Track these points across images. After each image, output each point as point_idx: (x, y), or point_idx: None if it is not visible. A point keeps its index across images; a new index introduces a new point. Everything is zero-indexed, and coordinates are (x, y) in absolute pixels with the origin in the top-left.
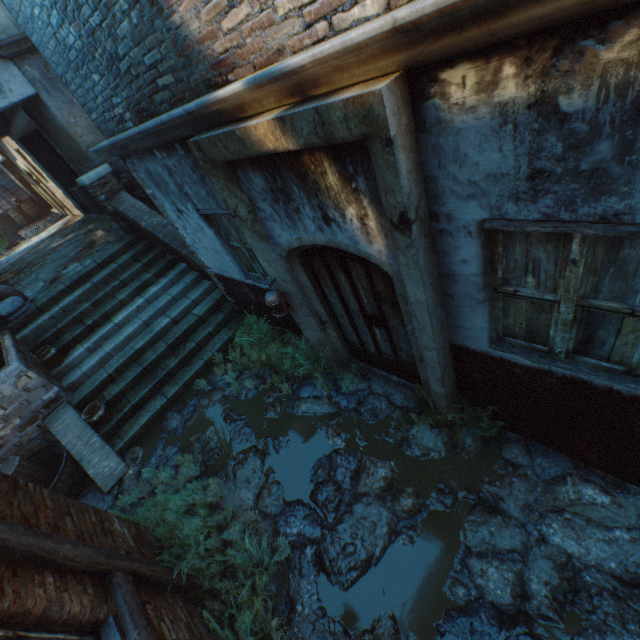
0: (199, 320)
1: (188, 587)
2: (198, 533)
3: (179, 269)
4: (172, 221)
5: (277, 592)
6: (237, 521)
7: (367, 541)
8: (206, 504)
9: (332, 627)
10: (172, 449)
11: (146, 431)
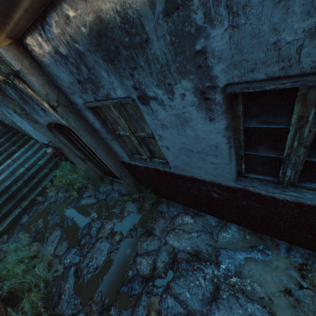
0: (41, 167)
1: (9, 298)
2: (22, 271)
3: (30, 143)
4: (11, 119)
5: (56, 291)
6: (42, 261)
7: (98, 259)
8: (30, 256)
9: (75, 302)
10: (21, 233)
11: (11, 226)
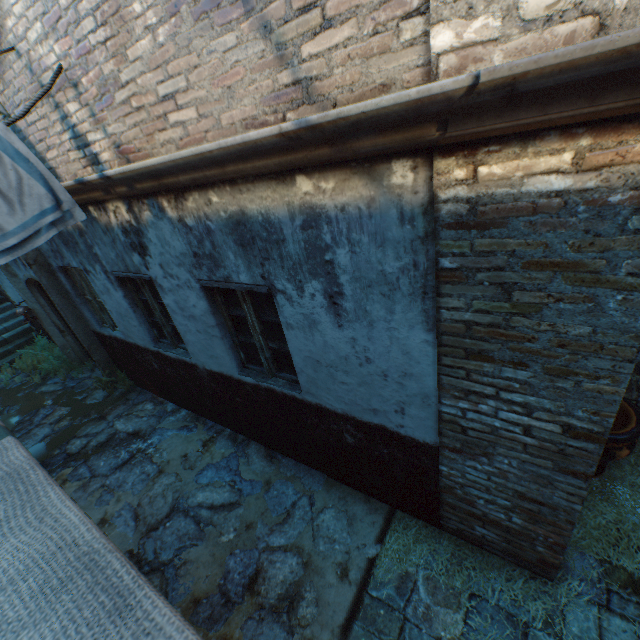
0: (5, 341)
1: None
2: None
3: (4, 305)
4: None
5: None
6: None
7: (28, 443)
8: None
9: None
10: None
11: None
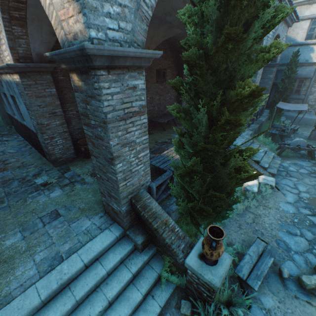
0: None
1: None
2: None
3: None
4: None
5: None
6: None
7: None
8: None
9: None
10: None
11: None
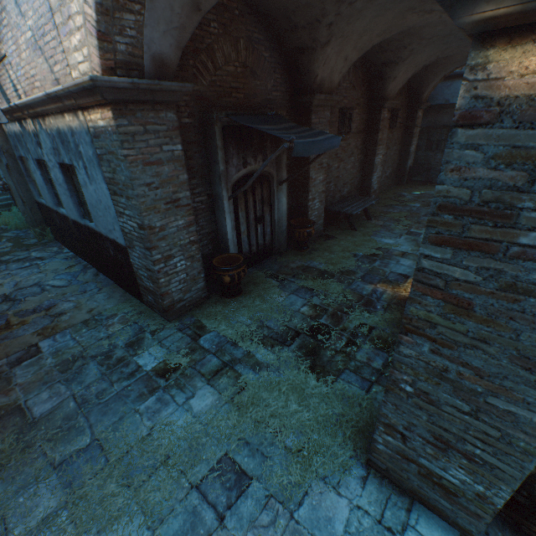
0: None
1: None
2: None
3: (1, 186)
4: None
5: None
6: None
7: None
8: None
9: None
10: None
11: None
